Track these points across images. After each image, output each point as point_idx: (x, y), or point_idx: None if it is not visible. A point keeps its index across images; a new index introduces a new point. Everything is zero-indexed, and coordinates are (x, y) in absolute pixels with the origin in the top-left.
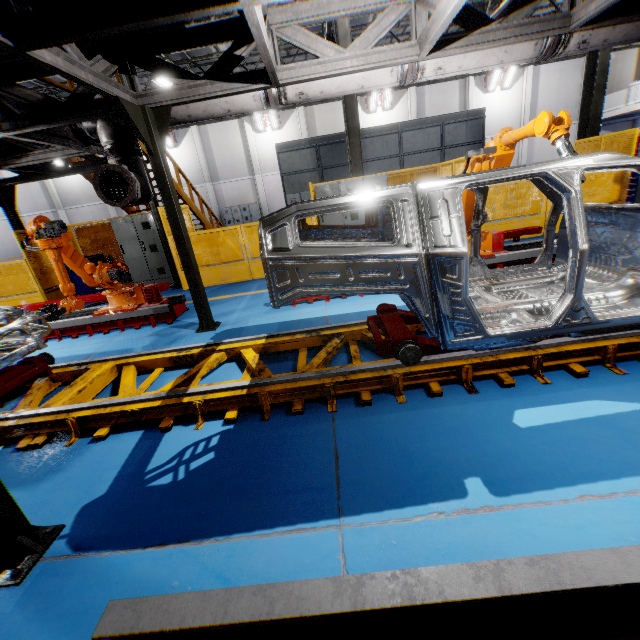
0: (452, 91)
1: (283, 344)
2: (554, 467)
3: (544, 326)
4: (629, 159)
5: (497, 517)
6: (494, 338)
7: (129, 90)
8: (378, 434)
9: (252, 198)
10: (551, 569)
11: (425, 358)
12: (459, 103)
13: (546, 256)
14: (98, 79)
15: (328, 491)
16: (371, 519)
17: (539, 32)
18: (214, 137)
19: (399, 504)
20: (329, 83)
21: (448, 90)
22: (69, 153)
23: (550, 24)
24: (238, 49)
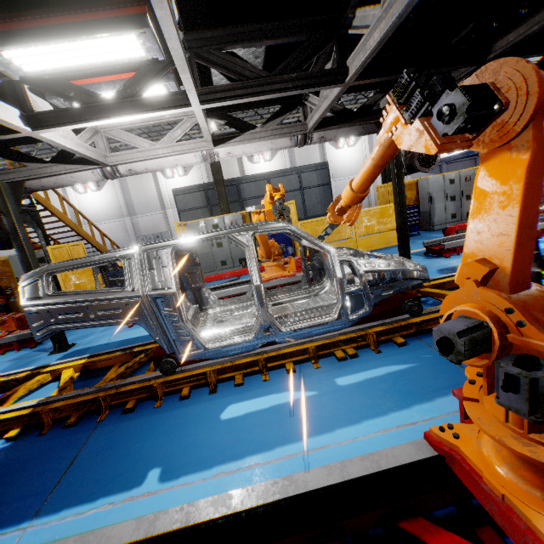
0: (314, 148)
1: (101, 362)
2: (218, 452)
3: (247, 339)
4: (282, 225)
5: (148, 501)
6: (213, 350)
7: None
8: (118, 438)
9: (164, 228)
10: (87, 540)
11: (183, 368)
12: (320, 156)
13: (306, 278)
14: None
15: (42, 496)
16: (56, 517)
17: (288, 132)
18: (131, 182)
19: (87, 500)
20: (150, 163)
21: (311, 147)
22: None
23: (295, 128)
24: None
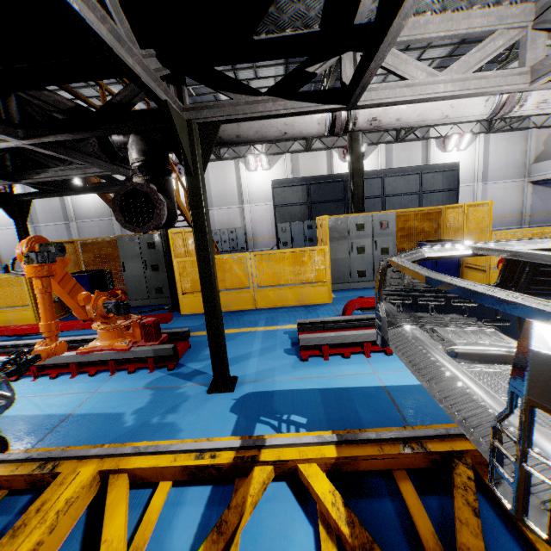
0: (416, 149)
1: (367, 460)
2: None
3: None
4: None
5: None
6: None
7: (177, 100)
8: None
9: (239, 223)
10: None
11: None
12: (421, 158)
13: None
14: (147, 75)
15: None
16: None
17: None
18: (213, 172)
19: None
20: (410, 109)
21: (412, 148)
22: (90, 172)
23: None
24: (311, 65)
